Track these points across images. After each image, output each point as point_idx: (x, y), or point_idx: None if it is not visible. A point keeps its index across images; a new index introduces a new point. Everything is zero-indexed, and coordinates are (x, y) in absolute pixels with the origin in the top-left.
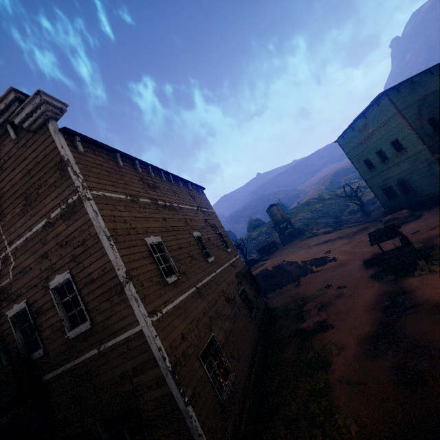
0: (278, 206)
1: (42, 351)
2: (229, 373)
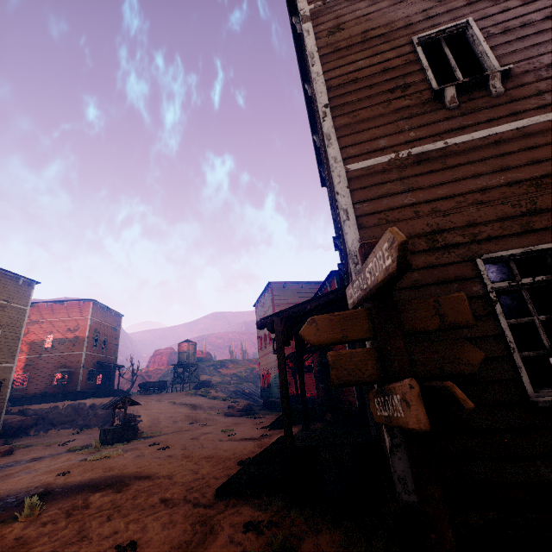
0: (192, 345)
1: None
2: None
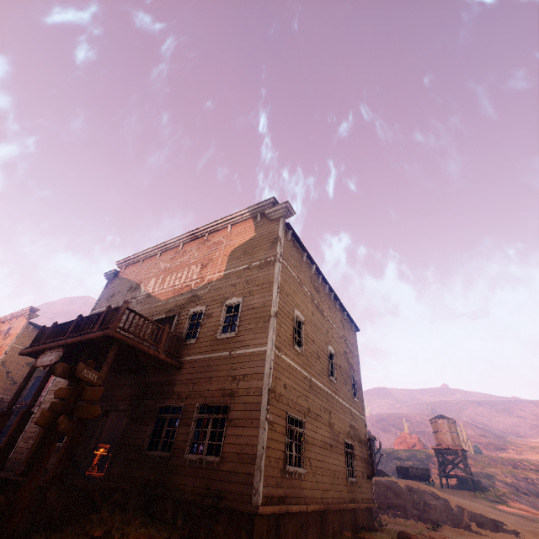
0: (452, 423)
1: (195, 340)
2: (300, 467)
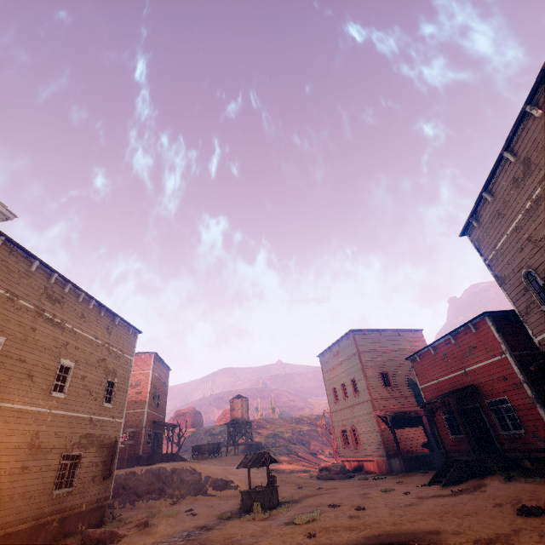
0: (245, 400)
1: None
2: None
